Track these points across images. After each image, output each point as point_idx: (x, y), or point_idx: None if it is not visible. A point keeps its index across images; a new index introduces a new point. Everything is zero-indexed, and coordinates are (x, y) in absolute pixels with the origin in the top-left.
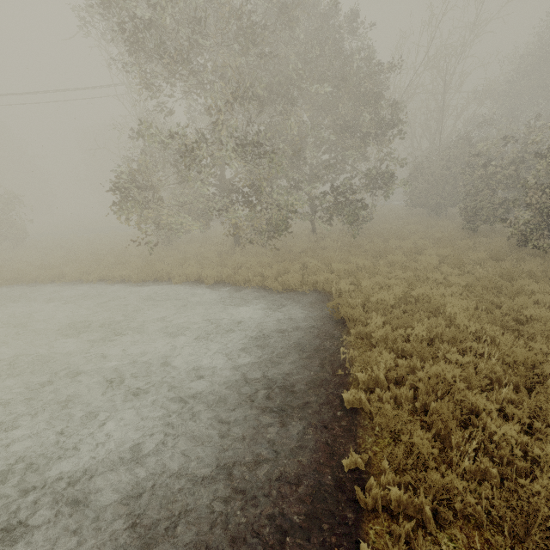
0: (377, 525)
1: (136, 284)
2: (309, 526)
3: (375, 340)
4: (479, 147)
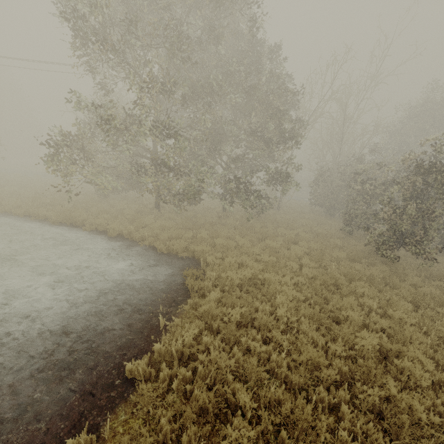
0: None
1: (53, 225)
2: None
3: (200, 314)
4: (359, 167)
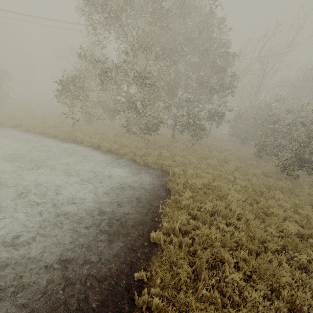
0: None
1: (61, 141)
2: (99, 310)
3: (182, 206)
4: (273, 111)
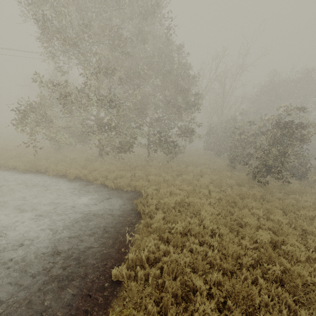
0: None
1: (21, 172)
2: None
3: (153, 229)
4: (237, 124)
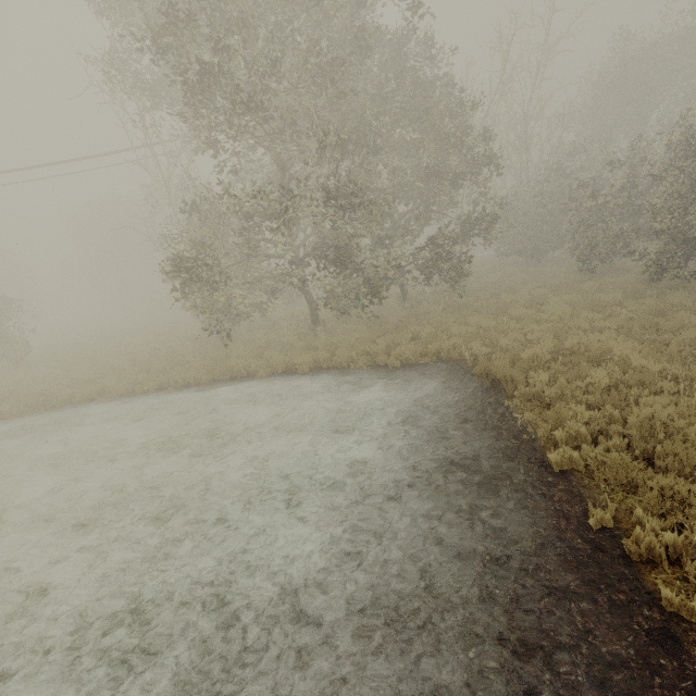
0: (661, 574)
1: (208, 387)
2: (587, 590)
3: (551, 398)
4: (585, 176)
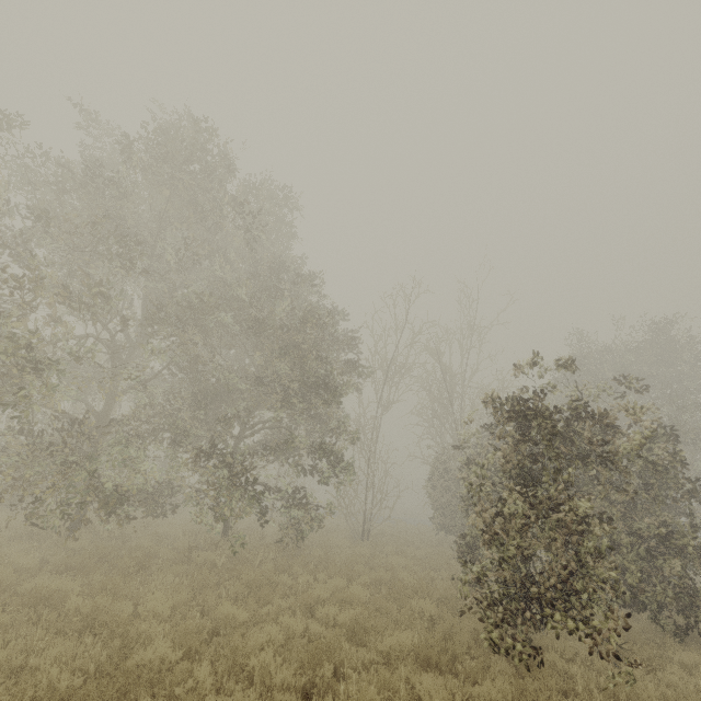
0: None
1: None
2: None
3: None
4: (459, 436)
